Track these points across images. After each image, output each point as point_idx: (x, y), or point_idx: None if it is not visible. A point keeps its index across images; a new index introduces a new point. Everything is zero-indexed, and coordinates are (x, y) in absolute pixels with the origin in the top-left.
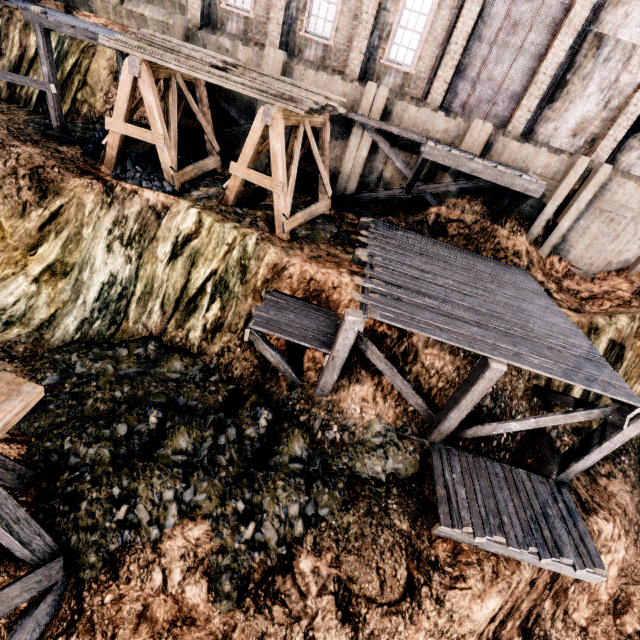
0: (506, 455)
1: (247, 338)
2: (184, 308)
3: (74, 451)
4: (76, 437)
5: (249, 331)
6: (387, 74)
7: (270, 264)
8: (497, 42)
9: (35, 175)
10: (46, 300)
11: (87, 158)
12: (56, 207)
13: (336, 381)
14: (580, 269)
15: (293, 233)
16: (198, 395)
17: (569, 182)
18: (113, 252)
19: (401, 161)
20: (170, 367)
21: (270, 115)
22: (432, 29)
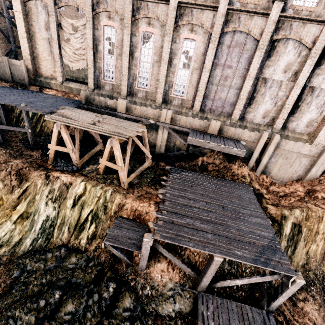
0: (242, 293)
1: (103, 246)
2: (78, 229)
3: (20, 317)
4: (21, 309)
5: (103, 244)
6: (174, 100)
7: (117, 204)
8: (219, 84)
9: (18, 173)
10: (18, 231)
11: (43, 156)
12: (25, 187)
13: (148, 262)
14: (278, 180)
15: (131, 182)
16: (82, 276)
17: (261, 143)
18: (48, 205)
19: (182, 139)
20: (70, 261)
21: (112, 142)
22: (190, 82)
